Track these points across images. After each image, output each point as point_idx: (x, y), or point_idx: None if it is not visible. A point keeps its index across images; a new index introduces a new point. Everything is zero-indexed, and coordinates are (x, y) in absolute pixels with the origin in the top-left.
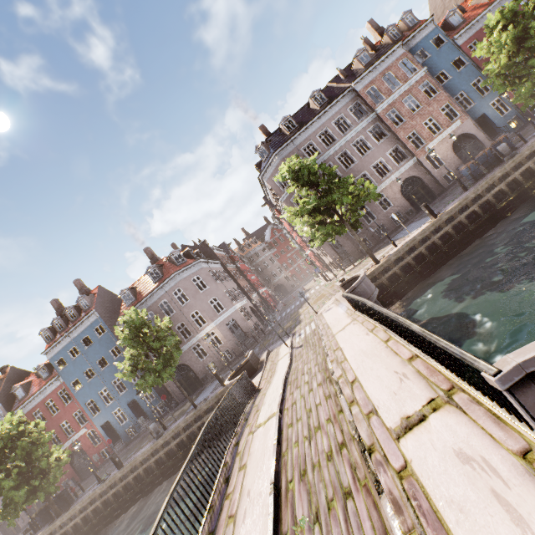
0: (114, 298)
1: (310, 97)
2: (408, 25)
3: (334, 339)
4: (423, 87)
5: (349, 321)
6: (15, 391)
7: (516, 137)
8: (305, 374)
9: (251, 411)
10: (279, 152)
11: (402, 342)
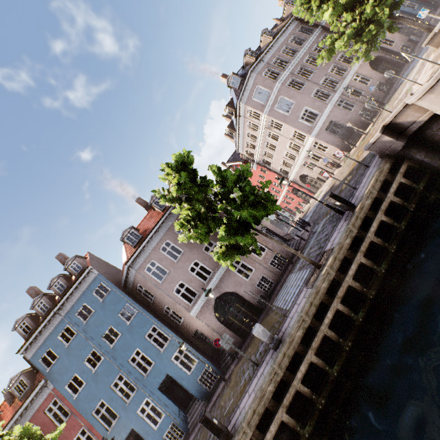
0: (108, 265)
1: (261, 34)
2: None
3: None
4: None
5: None
6: None
7: None
8: None
9: None
10: (253, 70)
11: None
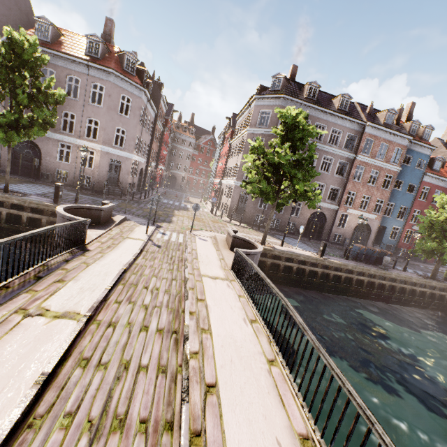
0: (29, 16)
1: (343, 94)
2: (423, 135)
3: (202, 283)
4: (385, 176)
5: (222, 274)
6: None
7: (394, 260)
8: (149, 292)
9: (54, 271)
10: (287, 99)
11: (292, 388)
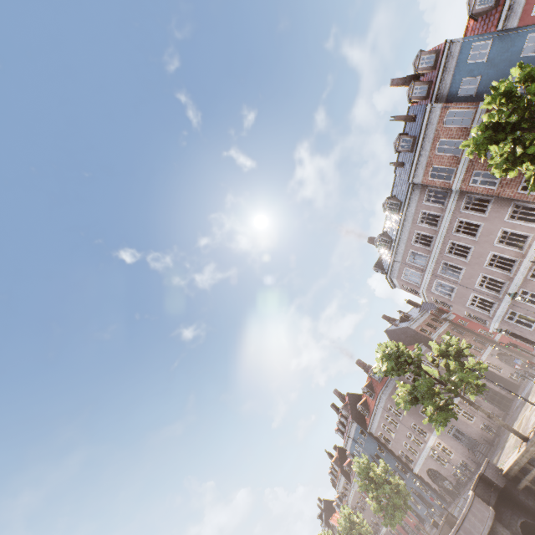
0: (361, 398)
1: (383, 211)
2: (427, 68)
3: None
4: None
5: None
6: (345, 468)
7: None
8: None
9: None
10: (390, 273)
11: None
